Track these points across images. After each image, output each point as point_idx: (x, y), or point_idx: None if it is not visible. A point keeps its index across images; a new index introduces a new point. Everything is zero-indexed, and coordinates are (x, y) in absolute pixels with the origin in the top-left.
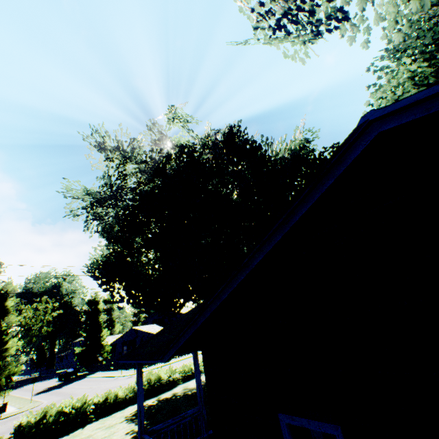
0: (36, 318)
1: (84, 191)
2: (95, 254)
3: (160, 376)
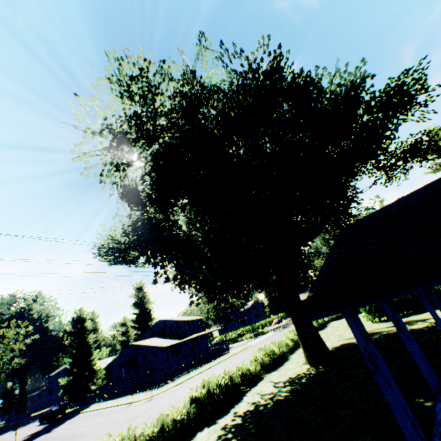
0: (3, 348)
1: (102, 124)
2: (105, 235)
3: (220, 385)
